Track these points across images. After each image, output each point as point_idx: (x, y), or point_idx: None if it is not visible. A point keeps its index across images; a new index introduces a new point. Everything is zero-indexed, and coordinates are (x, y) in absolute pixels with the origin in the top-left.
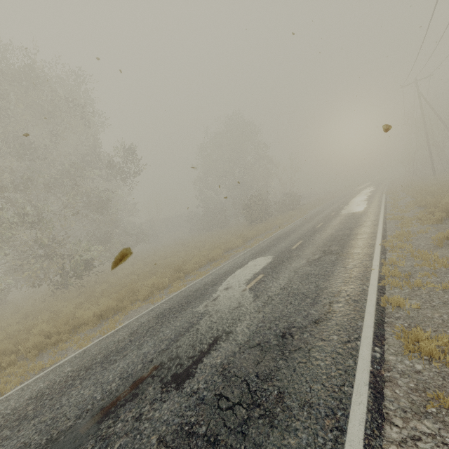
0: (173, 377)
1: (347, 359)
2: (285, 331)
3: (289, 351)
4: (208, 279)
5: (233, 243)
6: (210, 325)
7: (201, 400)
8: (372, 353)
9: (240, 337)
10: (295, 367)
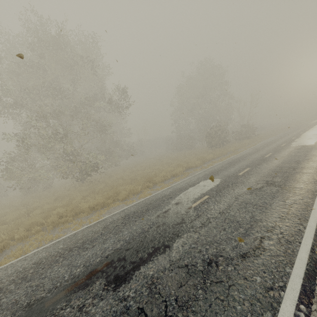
0: (115, 277)
1: (266, 310)
2: (213, 258)
3: (210, 282)
4: (167, 192)
5: (193, 163)
6: (155, 236)
7: (126, 309)
8: (295, 312)
9: (174, 253)
10: (212, 302)
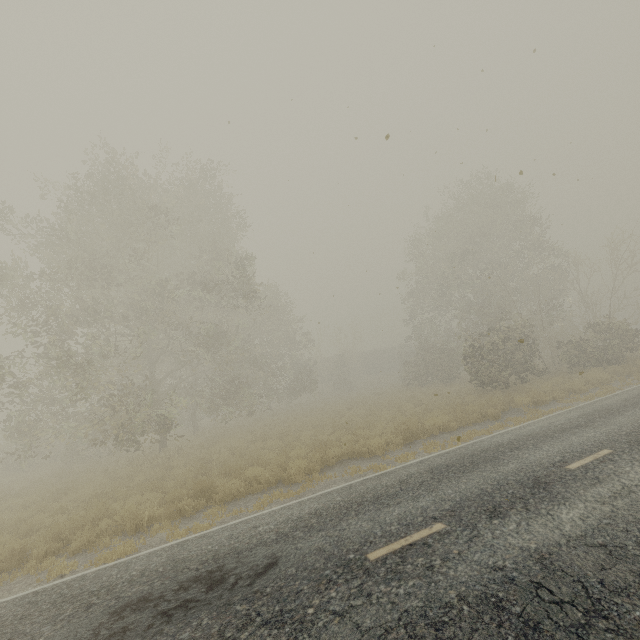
0: None
1: None
2: None
3: None
4: (142, 565)
5: (370, 441)
6: None
7: None
8: None
9: None
10: None
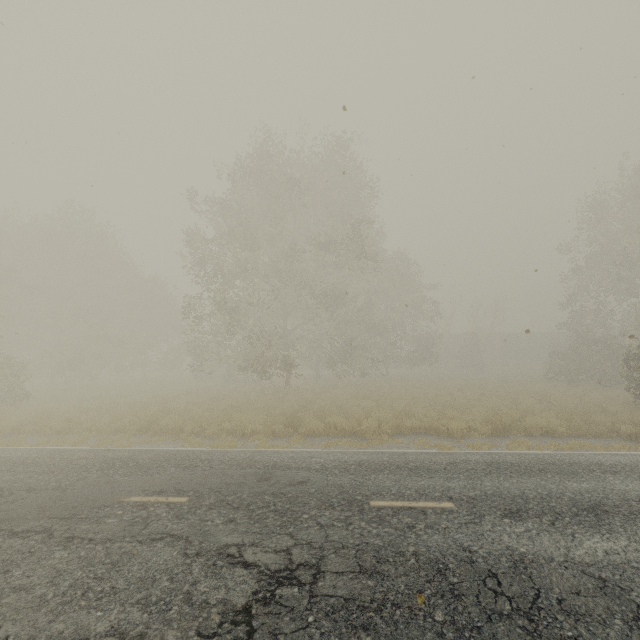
0: None
1: None
2: None
3: None
4: (232, 455)
5: (452, 422)
6: (6, 501)
7: None
8: None
9: None
10: None
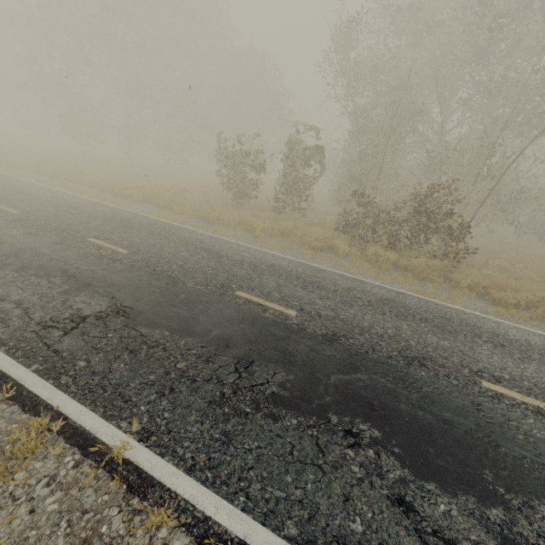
0: None
1: None
2: None
3: None
4: None
5: (62, 171)
6: None
7: None
8: None
9: None
10: None
